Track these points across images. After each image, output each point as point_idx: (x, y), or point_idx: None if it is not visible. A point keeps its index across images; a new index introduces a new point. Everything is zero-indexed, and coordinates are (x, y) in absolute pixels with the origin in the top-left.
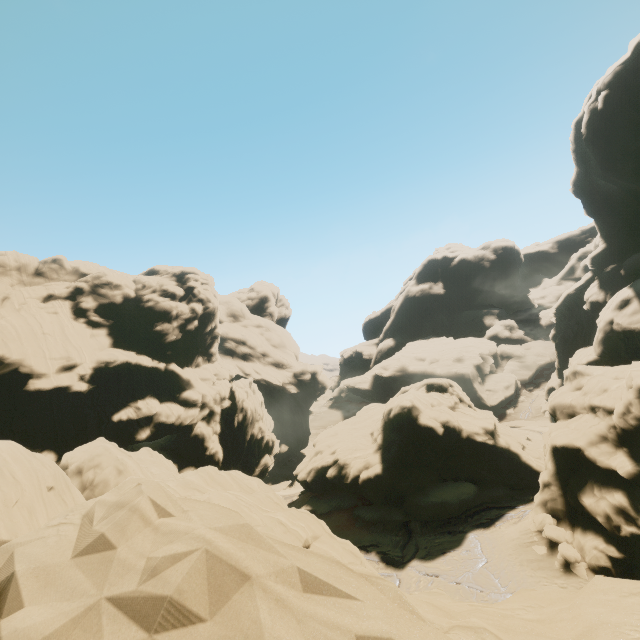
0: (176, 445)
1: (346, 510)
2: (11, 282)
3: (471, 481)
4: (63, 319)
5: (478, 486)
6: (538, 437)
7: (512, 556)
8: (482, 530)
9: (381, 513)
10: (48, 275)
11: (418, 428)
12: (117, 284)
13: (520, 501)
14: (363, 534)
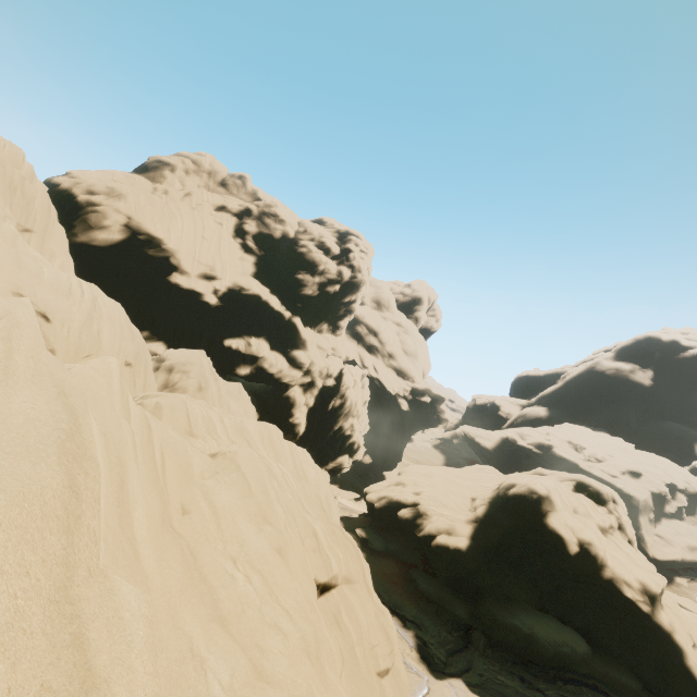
0: (267, 397)
1: (402, 563)
2: (199, 183)
3: (584, 636)
4: (224, 232)
5: (592, 649)
6: None
7: None
8: None
9: (442, 594)
10: (230, 188)
11: (541, 527)
12: (282, 219)
13: None
14: (409, 602)
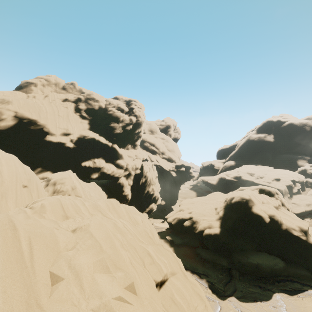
0: (109, 185)
1: (191, 247)
2: (51, 90)
3: (280, 257)
4: (69, 111)
5: (285, 262)
6: None
7: None
8: (287, 295)
9: (213, 257)
10: (68, 90)
11: (250, 214)
12: (97, 100)
13: None
14: (199, 265)
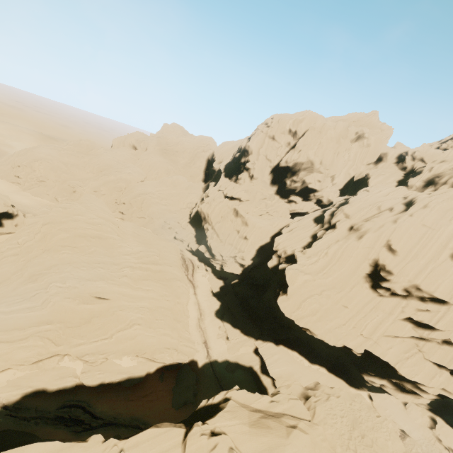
0: None
1: None
2: None
3: None
4: None
5: None
6: None
7: None
8: None
9: None
10: None
11: None
12: None
13: None
14: None
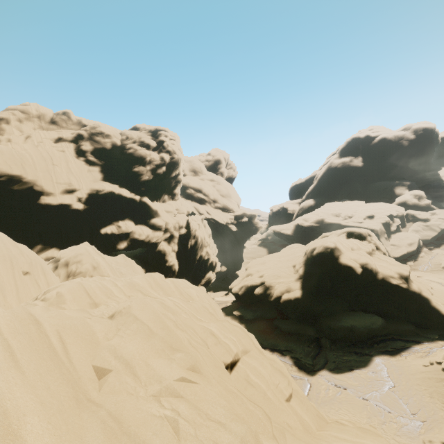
0: (145, 256)
1: (267, 320)
2: (33, 126)
3: (378, 314)
4: (68, 156)
5: (384, 319)
6: (439, 287)
7: (420, 386)
8: (388, 357)
9: (296, 327)
10: (59, 124)
11: (338, 266)
12: (107, 134)
13: (425, 338)
14: (280, 340)
